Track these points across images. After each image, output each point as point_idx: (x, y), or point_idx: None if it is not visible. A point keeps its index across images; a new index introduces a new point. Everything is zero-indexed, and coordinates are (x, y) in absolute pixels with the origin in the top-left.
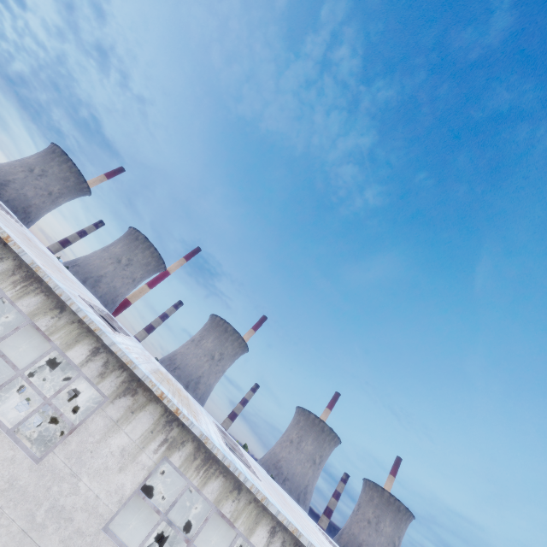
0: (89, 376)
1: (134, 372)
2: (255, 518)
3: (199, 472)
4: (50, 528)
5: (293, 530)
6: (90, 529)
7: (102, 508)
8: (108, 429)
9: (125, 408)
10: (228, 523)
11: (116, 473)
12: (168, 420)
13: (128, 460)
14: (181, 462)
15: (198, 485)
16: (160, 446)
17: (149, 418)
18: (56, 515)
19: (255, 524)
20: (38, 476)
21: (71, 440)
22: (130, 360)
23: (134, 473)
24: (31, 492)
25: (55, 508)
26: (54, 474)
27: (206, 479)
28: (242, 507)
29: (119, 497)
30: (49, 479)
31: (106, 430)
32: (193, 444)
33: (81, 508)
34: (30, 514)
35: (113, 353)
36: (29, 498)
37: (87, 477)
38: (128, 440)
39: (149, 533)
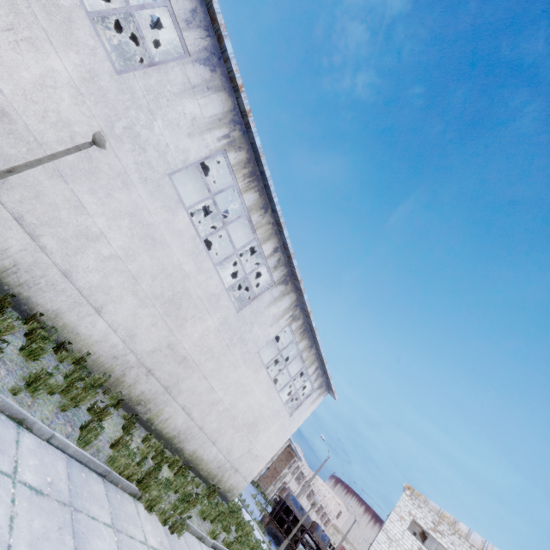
0: (175, 13)
1: (225, 41)
2: (269, 235)
3: (245, 179)
4: (127, 146)
5: (292, 253)
6: (158, 168)
7: (170, 157)
8: (184, 88)
9: (202, 79)
10: (252, 228)
11: (185, 135)
12: (234, 120)
13: (196, 131)
14: (235, 163)
15: (241, 189)
16: (223, 138)
17: (220, 105)
18: (132, 138)
19: (268, 239)
20: (118, 89)
21: (151, 74)
22: (224, 24)
23: (199, 147)
24: (111, 100)
25: (132, 131)
26: (133, 98)
27: (248, 188)
28: (264, 223)
29: (184, 158)
30: (128, 98)
31: (183, 88)
32: (246, 155)
33: (153, 146)
34: (109, 121)
35: (202, 4)
36: (109, 105)
37: (161, 122)
38: (200, 113)
39: (199, 201)
